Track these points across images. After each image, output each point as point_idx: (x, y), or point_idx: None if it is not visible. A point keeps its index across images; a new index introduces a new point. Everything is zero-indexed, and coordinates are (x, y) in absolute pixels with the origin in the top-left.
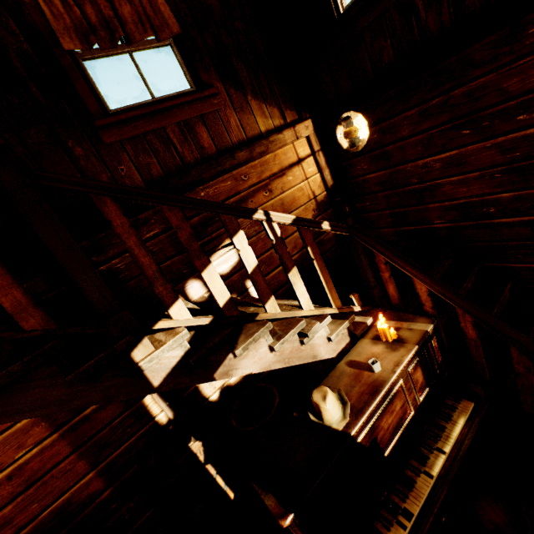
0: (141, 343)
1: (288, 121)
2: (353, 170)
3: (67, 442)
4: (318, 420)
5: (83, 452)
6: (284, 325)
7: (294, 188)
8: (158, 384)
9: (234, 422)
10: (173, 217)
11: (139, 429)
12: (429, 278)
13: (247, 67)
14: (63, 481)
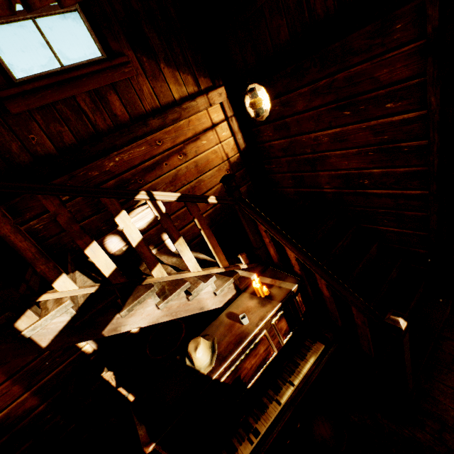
0: (24, 315)
1: (202, 88)
2: (261, 136)
3: (1, 372)
4: (192, 364)
5: (16, 379)
6: (172, 285)
7: (208, 151)
8: (47, 344)
9: (148, 351)
10: (50, 204)
11: (68, 358)
12: (295, 248)
13: (159, 34)
14: (1, 401)
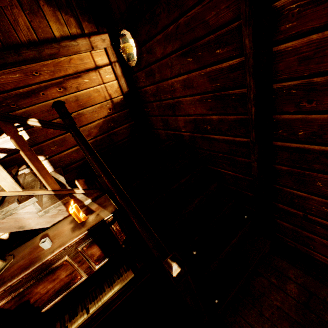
0: None
1: (86, 32)
2: (139, 82)
3: None
4: None
5: None
6: None
7: (90, 89)
8: None
9: None
10: None
11: None
12: (107, 178)
13: None
14: None
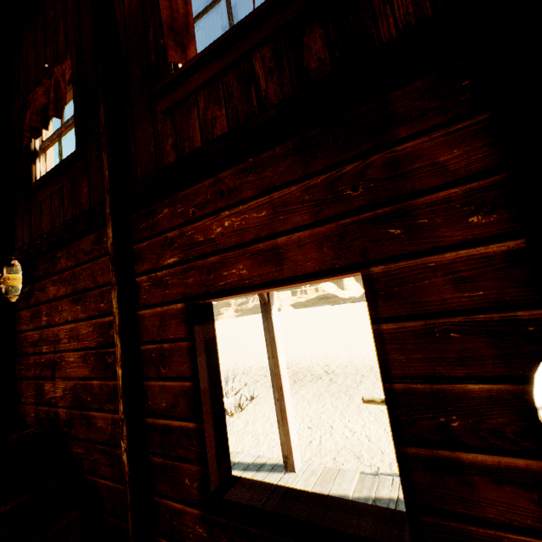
0: None
1: None
2: (21, 323)
3: None
4: None
5: None
6: None
7: None
8: None
9: None
10: None
11: None
12: None
13: None
14: None
